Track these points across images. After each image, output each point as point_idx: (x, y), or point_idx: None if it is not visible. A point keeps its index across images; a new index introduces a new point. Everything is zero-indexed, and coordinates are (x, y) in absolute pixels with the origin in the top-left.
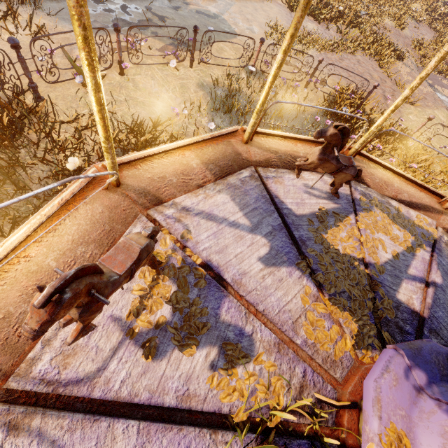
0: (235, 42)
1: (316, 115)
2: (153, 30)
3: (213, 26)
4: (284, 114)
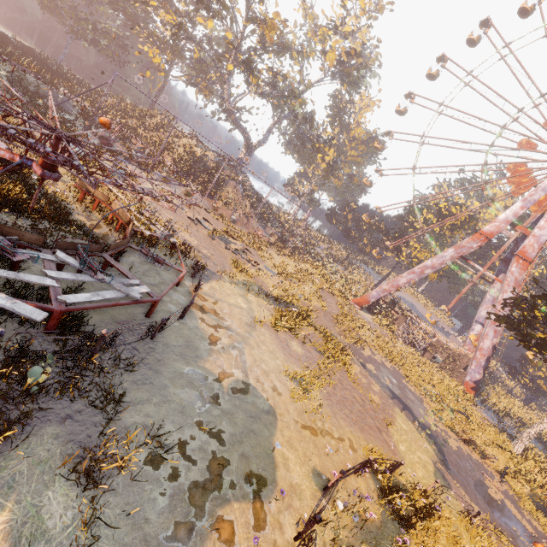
0: (282, 428)
1: (384, 519)
2: (228, 477)
3: (256, 410)
4: (371, 541)
